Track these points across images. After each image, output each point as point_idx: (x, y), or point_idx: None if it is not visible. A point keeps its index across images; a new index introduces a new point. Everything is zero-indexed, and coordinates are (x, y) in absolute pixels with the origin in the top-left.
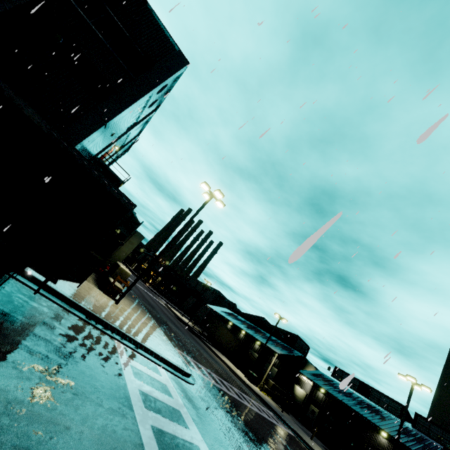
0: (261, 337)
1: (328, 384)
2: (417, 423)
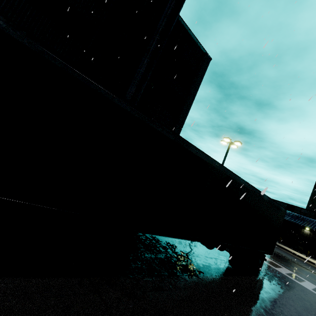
0: None
1: None
2: None
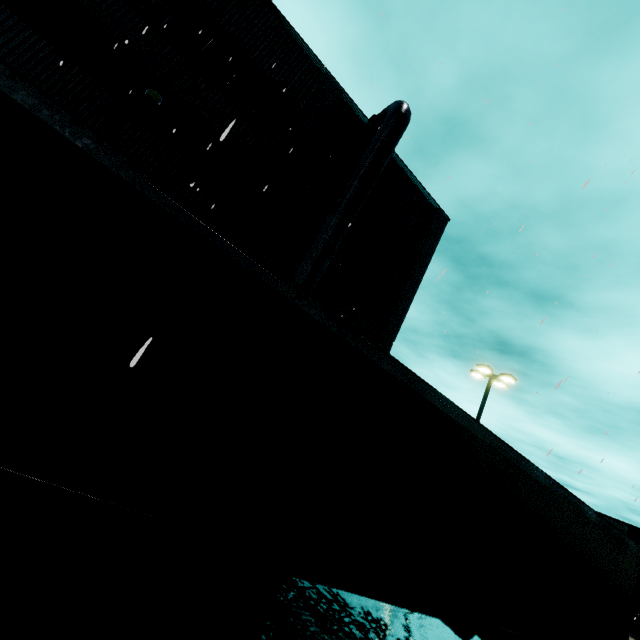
0: None
1: None
2: None
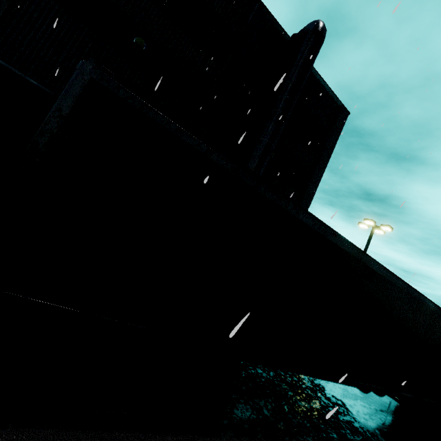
0: None
1: None
2: None
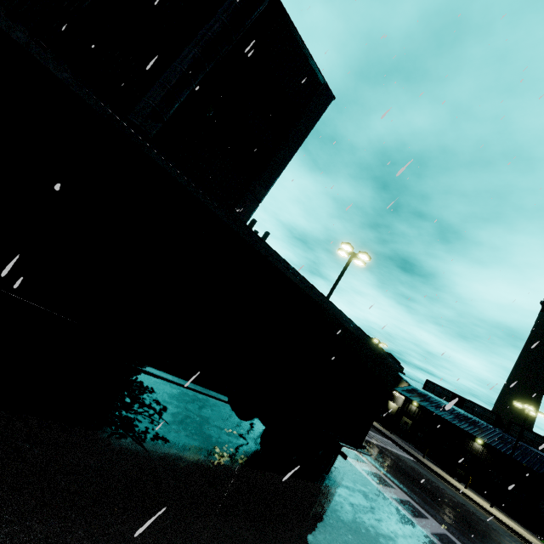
0: None
1: (423, 400)
2: (510, 430)
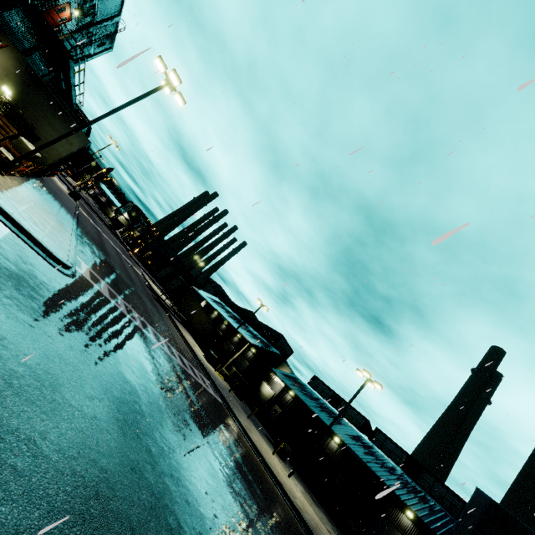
0: (241, 327)
1: (297, 385)
2: (374, 437)
